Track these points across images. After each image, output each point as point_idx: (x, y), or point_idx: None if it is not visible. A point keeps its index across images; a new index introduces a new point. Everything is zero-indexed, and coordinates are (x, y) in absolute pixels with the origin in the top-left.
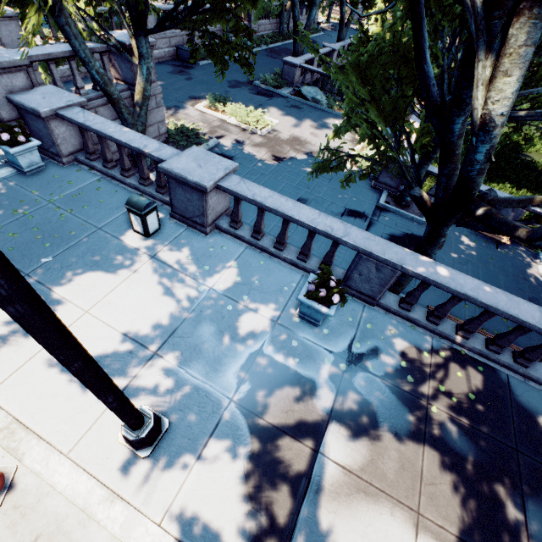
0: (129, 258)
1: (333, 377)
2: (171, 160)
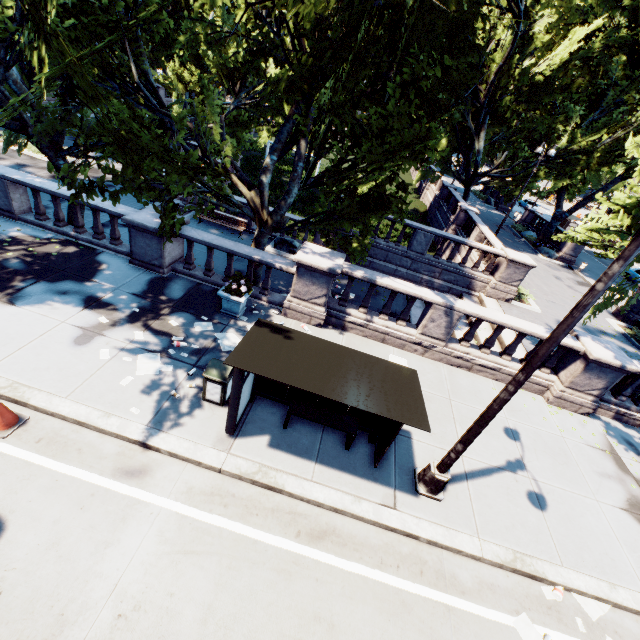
0: None
1: None
2: None
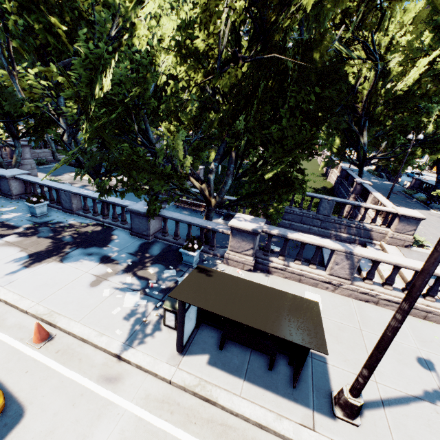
0: None
1: (29, 227)
2: None
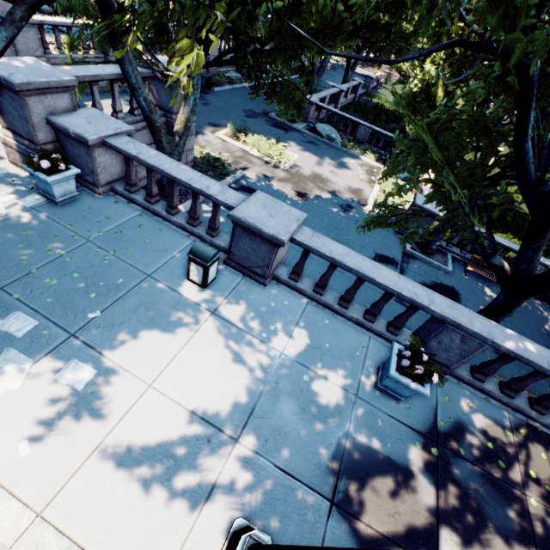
0: (188, 314)
1: (428, 465)
2: (241, 207)
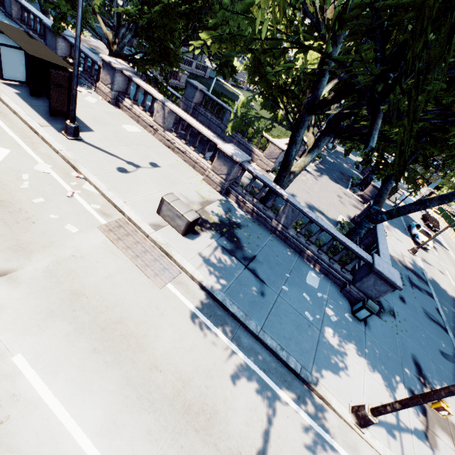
0: None
1: None
2: None
